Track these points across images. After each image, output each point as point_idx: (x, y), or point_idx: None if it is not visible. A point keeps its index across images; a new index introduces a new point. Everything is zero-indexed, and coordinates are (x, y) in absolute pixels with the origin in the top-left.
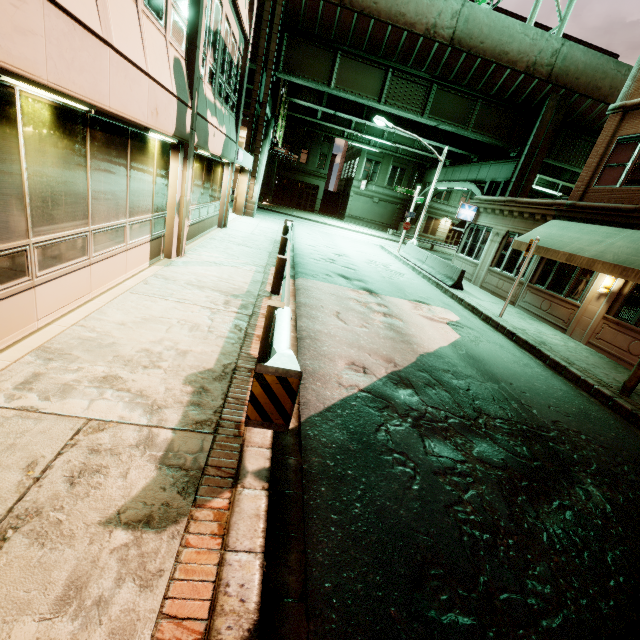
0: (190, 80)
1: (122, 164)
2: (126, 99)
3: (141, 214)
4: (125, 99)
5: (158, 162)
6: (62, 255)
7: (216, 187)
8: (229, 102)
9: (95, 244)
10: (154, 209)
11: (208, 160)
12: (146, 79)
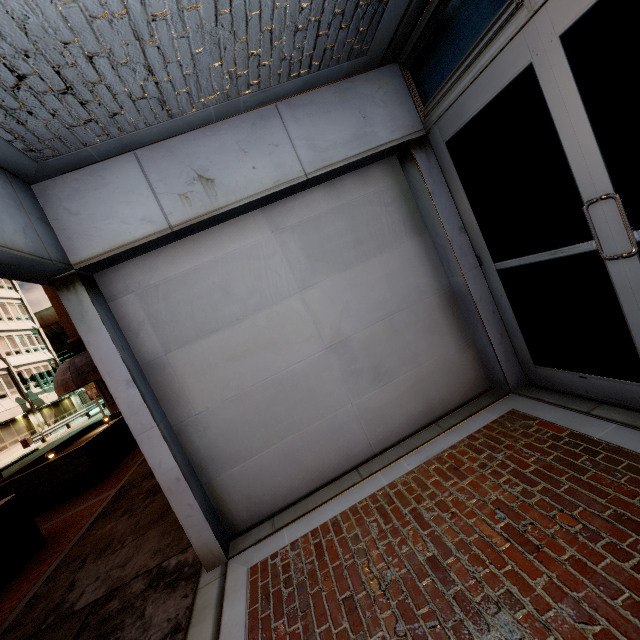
0: (24, 397)
1: (11, 428)
2: (3, 418)
3: (24, 434)
4: (3, 418)
5: (24, 420)
6: (2, 450)
7: (68, 406)
8: None
9: (10, 445)
10: (29, 431)
11: (54, 403)
12: (7, 411)
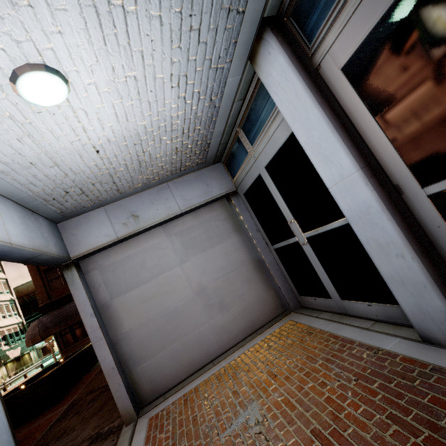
0: None
1: None
2: None
3: None
4: None
5: None
6: None
7: (27, 360)
8: (21, 339)
9: None
10: None
11: (16, 358)
12: None
